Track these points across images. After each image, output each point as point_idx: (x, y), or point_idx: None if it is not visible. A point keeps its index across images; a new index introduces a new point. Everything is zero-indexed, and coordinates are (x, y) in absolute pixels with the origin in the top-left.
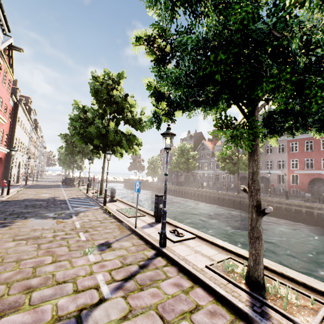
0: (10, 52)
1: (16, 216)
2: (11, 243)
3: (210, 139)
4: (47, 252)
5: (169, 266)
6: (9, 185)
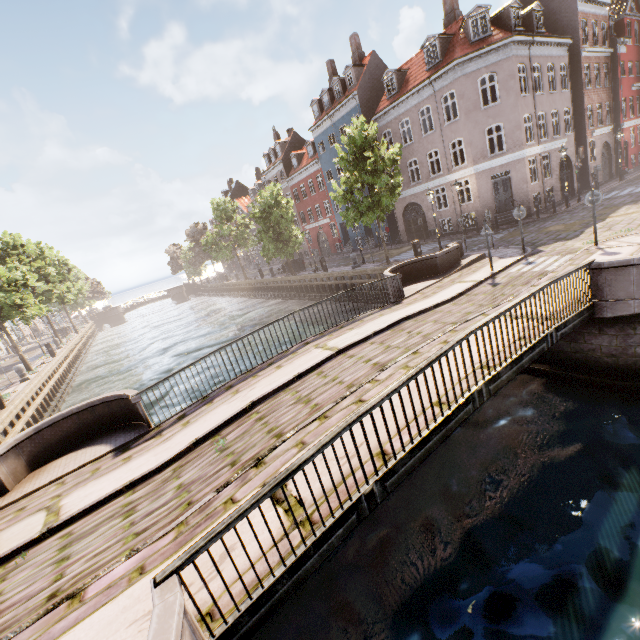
0: None
1: None
2: None
3: None
4: None
5: None
6: None
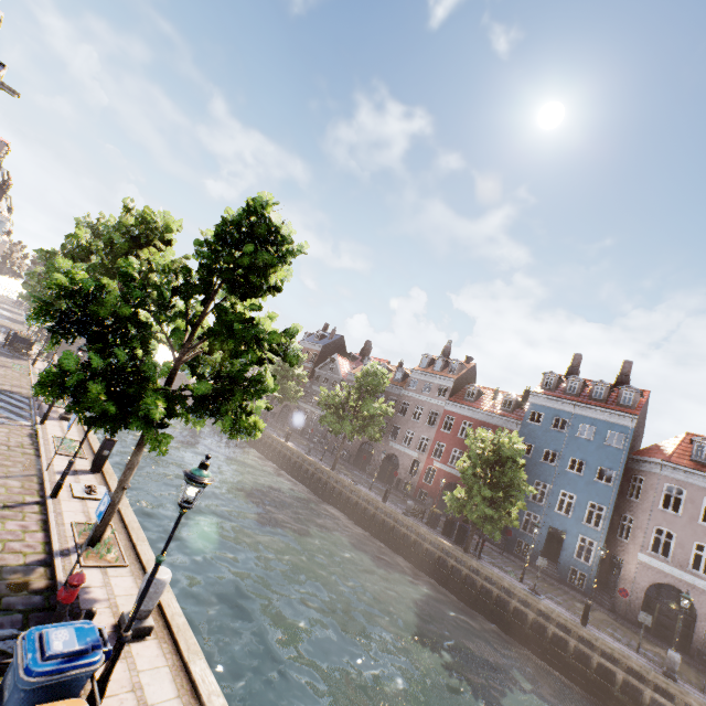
0: None
1: None
2: None
3: (354, 356)
4: None
5: (37, 514)
6: None
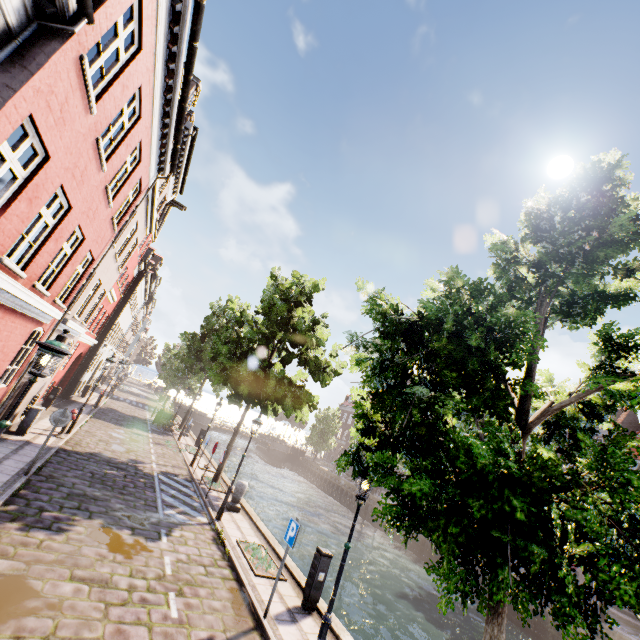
0: (168, 207)
1: (78, 506)
2: (69, 586)
3: None
4: (118, 632)
5: None
6: (77, 417)
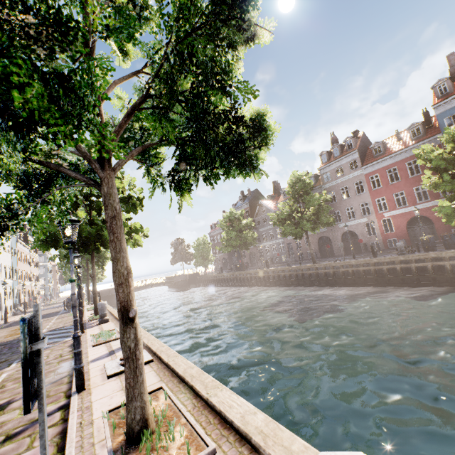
0: None
1: None
2: None
3: (271, 196)
4: None
5: (55, 426)
6: None
